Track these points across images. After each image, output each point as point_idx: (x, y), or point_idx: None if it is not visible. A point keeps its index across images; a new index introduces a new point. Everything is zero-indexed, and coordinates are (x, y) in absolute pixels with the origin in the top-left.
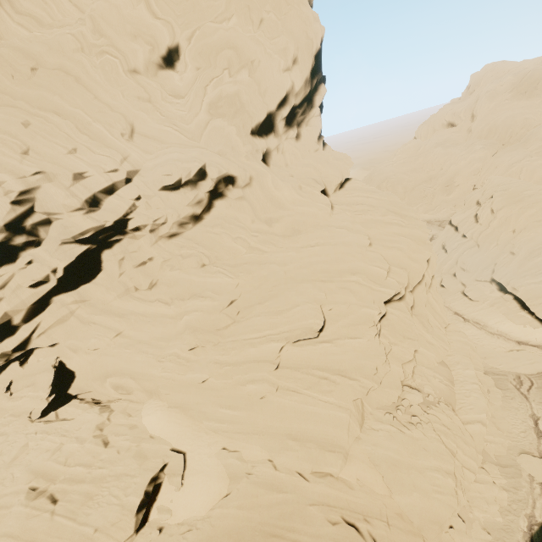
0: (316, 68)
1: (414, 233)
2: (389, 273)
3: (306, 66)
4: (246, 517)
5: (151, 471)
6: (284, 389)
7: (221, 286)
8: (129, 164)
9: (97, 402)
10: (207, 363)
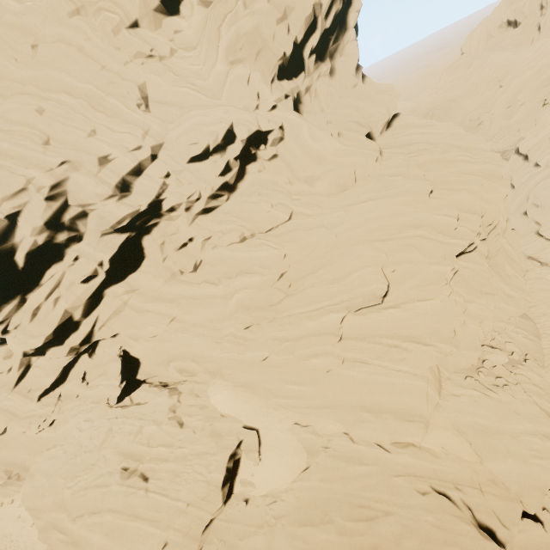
0: None
1: (486, 168)
2: (458, 221)
3: None
4: (330, 489)
5: (228, 449)
6: (351, 361)
7: (268, 259)
8: (151, 138)
9: (165, 385)
10: (265, 341)
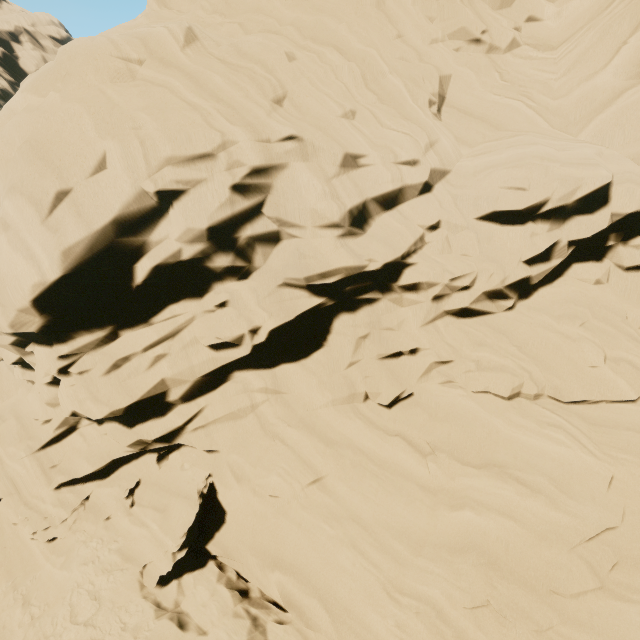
0: None
1: None
2: None
3: None
4: None
5: None
6: None
7: (571, 472)
8: (436, 156)
9: (244, 589)
10: None
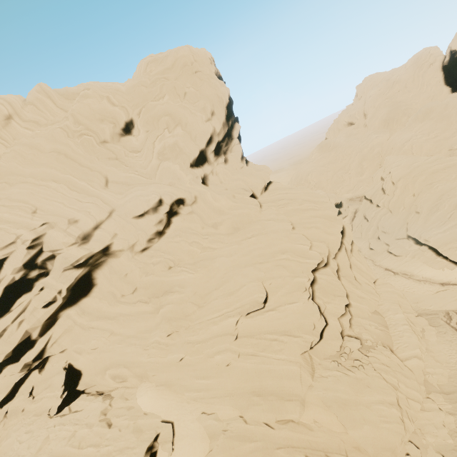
0: (229, 114)
1: (326, 213)
2: (311, 247)
3: (221, 115)
4: None
5: (146, 441)
6: (245, 355)
7: (185, 281)
8: (106, 205)
9: (101, 393)
10: (182, 344)
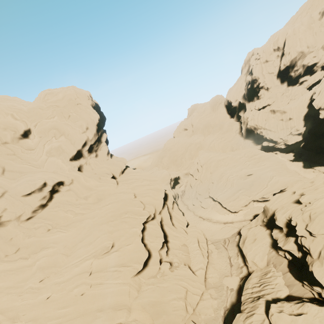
0: (99, 128)
1: (155, 187)
2: (145, 208)
3: (93, 129)
4: None
5: None
6: (95, 285)
7: (59, 239)
8: (0, 188)
9: None
10: (50, 286)
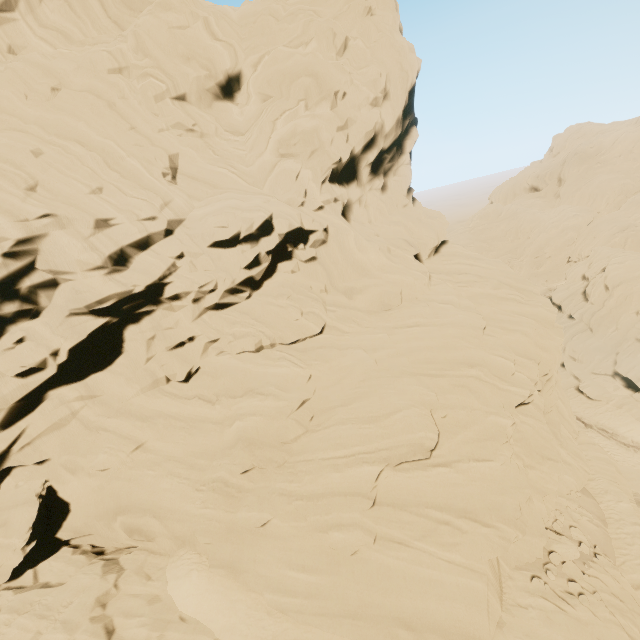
0: (408, 107)
1: (538, 312)
2: (514, 365)
3: (398, 103)
4: None
5: None
6: (386, 540)
7: (288, 379)
8: (171, 211)
9: (99, 552)
10: (268, 495)
